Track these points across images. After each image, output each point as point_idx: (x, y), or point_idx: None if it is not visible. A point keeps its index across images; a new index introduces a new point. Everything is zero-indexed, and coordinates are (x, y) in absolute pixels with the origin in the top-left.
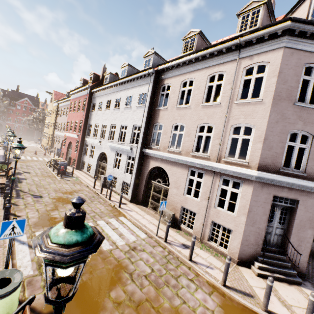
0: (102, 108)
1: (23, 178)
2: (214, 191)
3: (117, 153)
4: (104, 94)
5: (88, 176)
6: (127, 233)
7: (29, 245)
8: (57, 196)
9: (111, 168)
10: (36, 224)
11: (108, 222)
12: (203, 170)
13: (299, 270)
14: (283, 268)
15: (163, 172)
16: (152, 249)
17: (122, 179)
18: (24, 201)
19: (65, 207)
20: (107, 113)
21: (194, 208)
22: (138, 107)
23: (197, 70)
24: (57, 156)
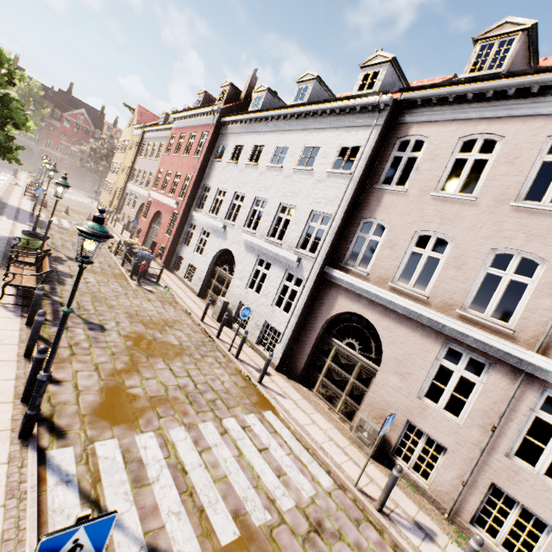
0: (241, 158)
1: (66, 274)
2: (513, 416)
3: (259, 259)
4: (249, 131)
5: (186, 288)
6: (291, 467)
7: (82, 490)
8: (134, 333)
9: (240, 286)
10: (96, 415)
11: (245, 427)
12: (489, 357)
13: None
14: None
15: (346, 318)
16: (357, 535)
17: (264, 317)
18: (69, 336)
19: (152, 367)
20: (251, 172)
21: (442, 435)
22: (332, 175)
23: (515, 118)
24: (126, 231)
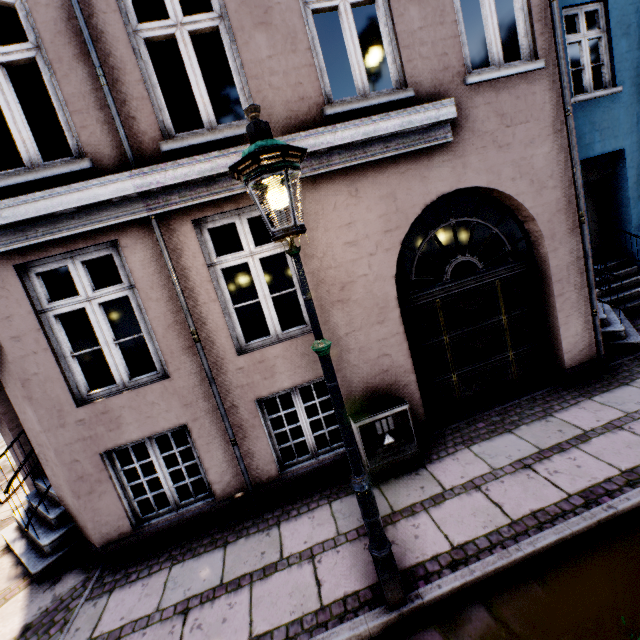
0: None
1: None
2: None
3: None
4: None
5: None
6: None
7: None
8: None
9: None
10: None
11: None
12: None
13: (87, 535)
14: (43, 526)
15: None
16: None
17: None
18: None
19: None
20: None
21: None
22: None
23: None
24: None
